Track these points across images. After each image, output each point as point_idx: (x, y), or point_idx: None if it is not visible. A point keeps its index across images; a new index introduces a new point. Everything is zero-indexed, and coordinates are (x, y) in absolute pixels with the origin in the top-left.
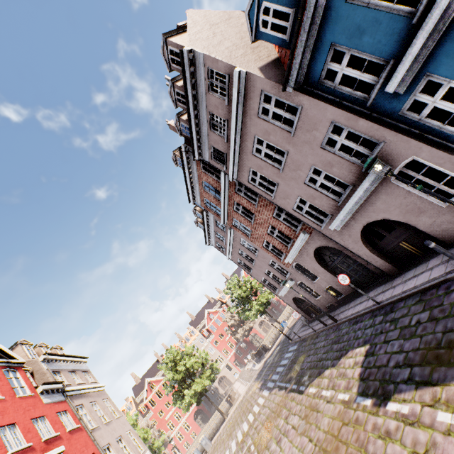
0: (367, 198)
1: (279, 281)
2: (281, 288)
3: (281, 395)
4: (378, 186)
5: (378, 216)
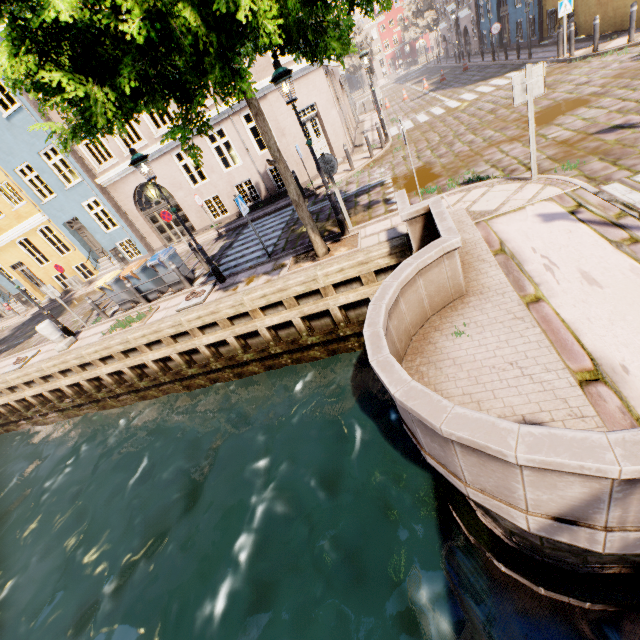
0: (467, 16)
1: (443, 16)
2: (442, 22)
3: (397, 85)
4: (469, 15)
5: (467, 26)
